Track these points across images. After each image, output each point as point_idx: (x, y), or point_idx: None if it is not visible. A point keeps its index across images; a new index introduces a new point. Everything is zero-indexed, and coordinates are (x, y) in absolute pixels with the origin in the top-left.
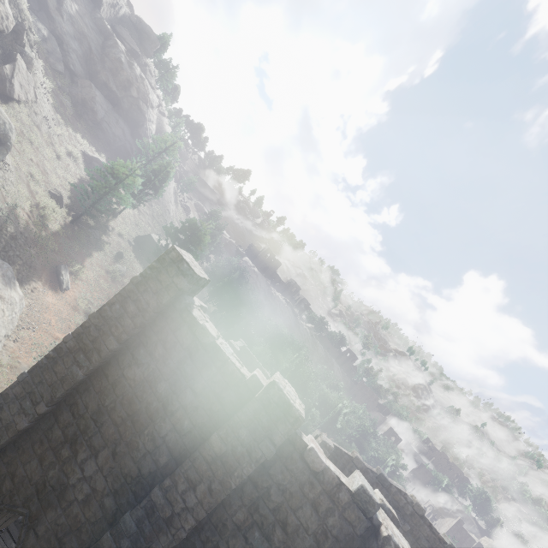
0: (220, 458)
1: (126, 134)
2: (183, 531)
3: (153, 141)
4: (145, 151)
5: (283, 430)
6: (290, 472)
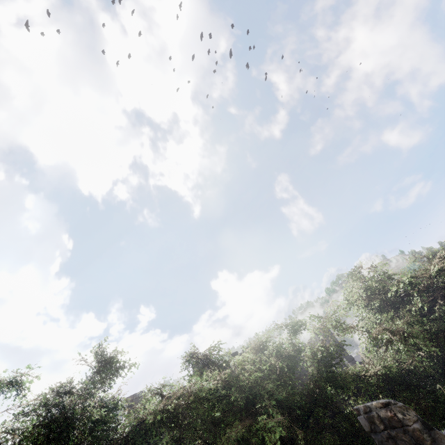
0: None
1: None
2: None
3: None
4: None
5: None
6: None
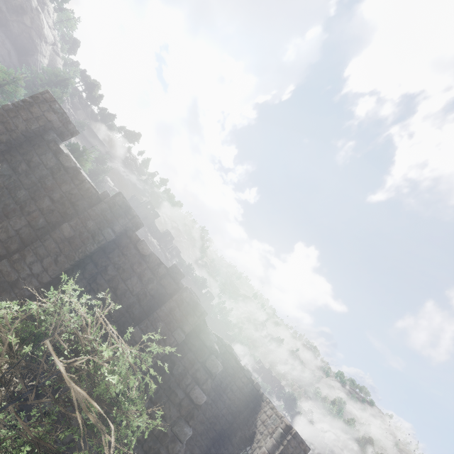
0: (68, 240)
1: (12, 56)
2: (27, 290)
3: (43, 71)
4: (32, 77)
5: (123, 223)
6: (125, 256)
